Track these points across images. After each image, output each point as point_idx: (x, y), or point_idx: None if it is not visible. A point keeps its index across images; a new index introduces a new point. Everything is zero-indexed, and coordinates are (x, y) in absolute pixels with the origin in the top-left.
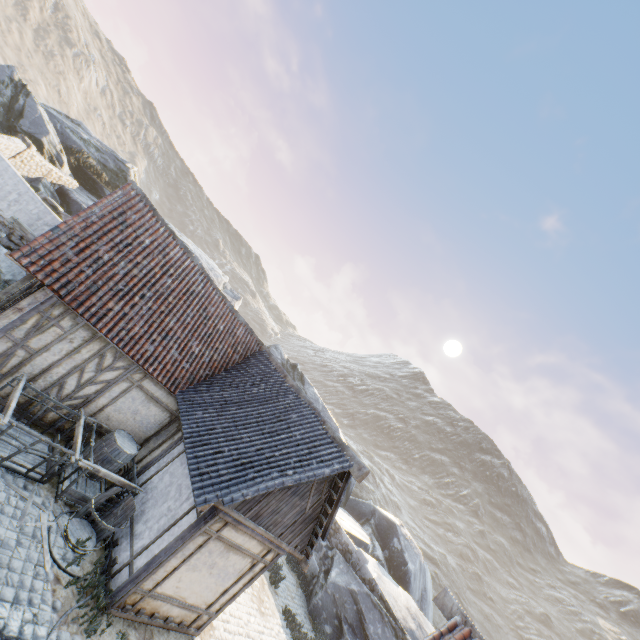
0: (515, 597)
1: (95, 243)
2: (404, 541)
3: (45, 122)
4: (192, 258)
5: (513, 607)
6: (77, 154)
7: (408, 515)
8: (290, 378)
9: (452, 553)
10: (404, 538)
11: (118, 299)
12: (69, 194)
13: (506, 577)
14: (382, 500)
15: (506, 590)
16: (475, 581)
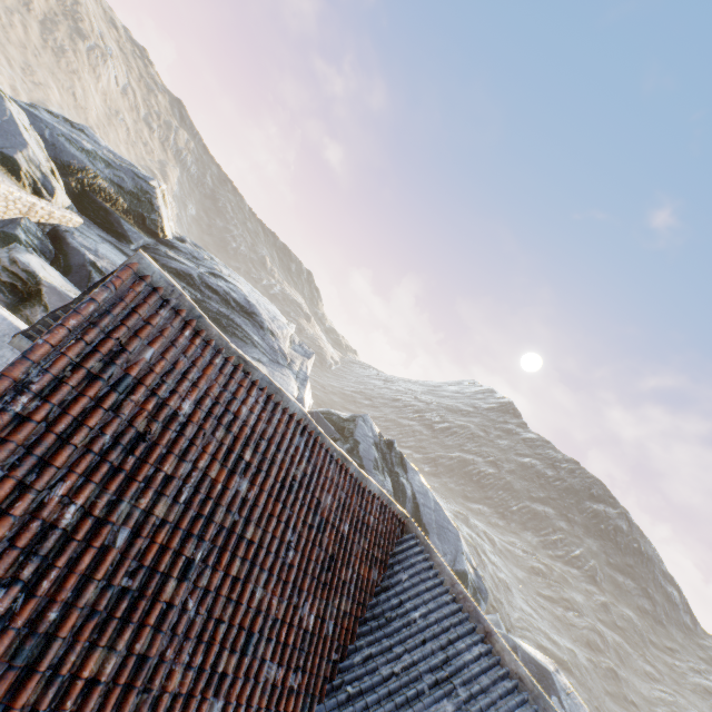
0: (659, 695)
1: (28, 489)
2: (566, 700)
3: (19, 128)
4: (284, 402)
5: (660, 711)
6: (79, 173)
7: (520, 595)
8: (503, 646)
9: (578, 642)
10: (565, 694)
11: (116, 626)
12: (66, 238)
13: (642, 665)
14: (493, 587)
15: (646, 685)
16: (611, 680)
